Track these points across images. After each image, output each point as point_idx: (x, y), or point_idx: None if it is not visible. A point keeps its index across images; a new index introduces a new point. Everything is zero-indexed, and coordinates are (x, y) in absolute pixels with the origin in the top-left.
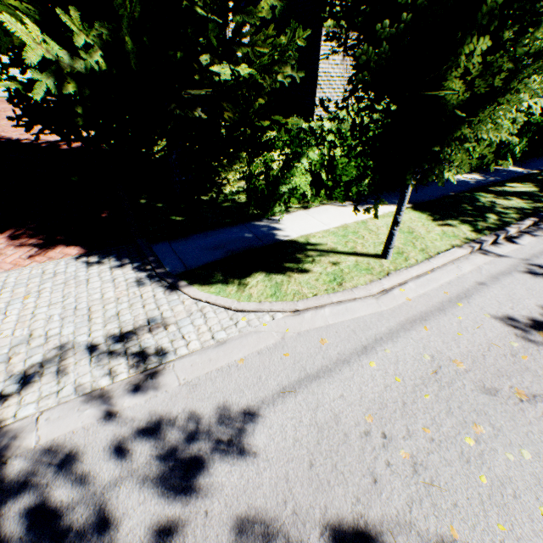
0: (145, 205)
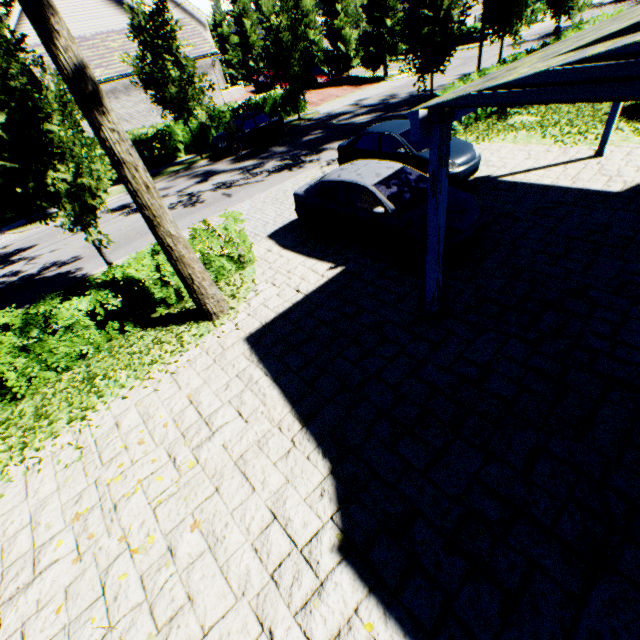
0: (5, 218)
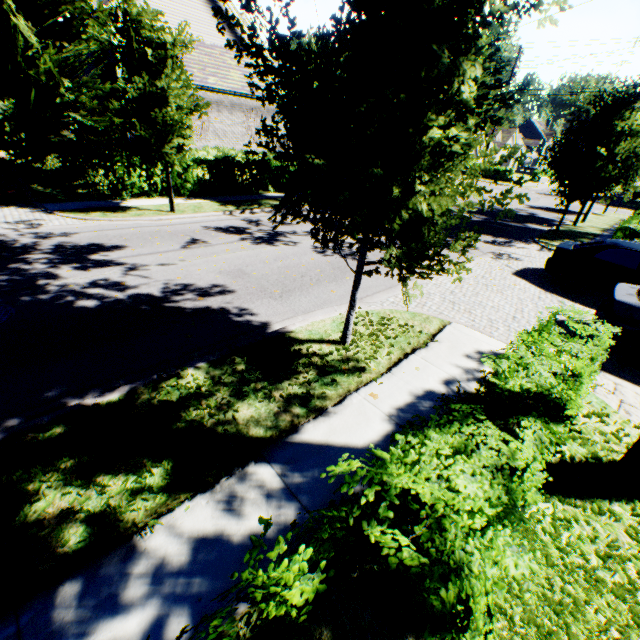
0: (40, 192)
